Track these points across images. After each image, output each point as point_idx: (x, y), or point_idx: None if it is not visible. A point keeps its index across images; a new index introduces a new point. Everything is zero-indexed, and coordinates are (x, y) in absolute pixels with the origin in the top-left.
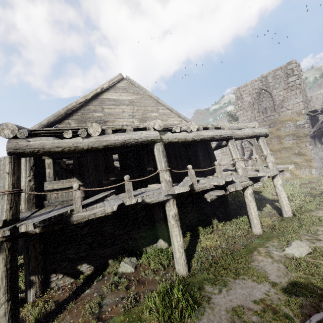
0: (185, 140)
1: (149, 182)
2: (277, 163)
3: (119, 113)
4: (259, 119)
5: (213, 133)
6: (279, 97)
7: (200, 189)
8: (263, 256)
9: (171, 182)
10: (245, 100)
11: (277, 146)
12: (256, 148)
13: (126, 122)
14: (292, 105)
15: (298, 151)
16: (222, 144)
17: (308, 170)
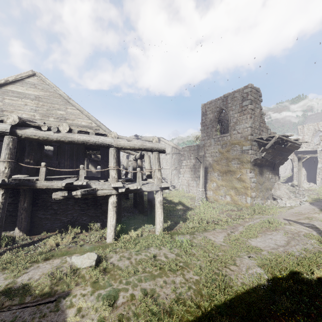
0: (48, 139)
1: (23, 172)
2: (222, 185)
3: (20, 105)
4: (215, 138)
5: (86, 138)
6: (234, 119)
7: (44, 186)
8: (58, 260)
9: (6, 173)
10: (208, 116)
11: (225, 167)
12: (203, 166)
13: (26, 114)
14: (242, 129)
15: (240, 177)
16: (142, 153)
17: (244, 197)
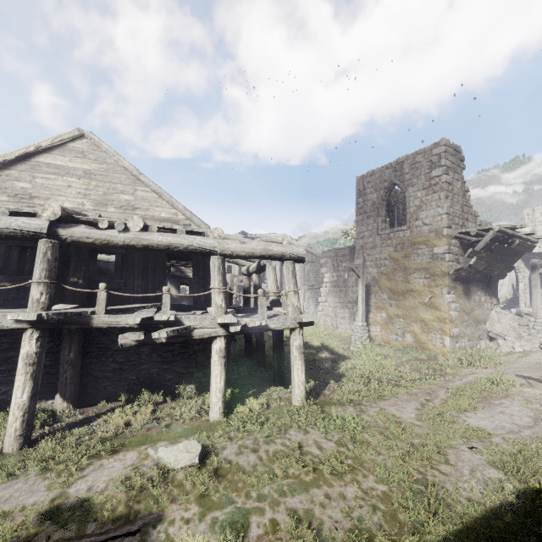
0: (110, 243)
1: (67, 300)
2: (397, 315)
3: (60, 188)
4: (383, 233)
5: (173, 240)
6: (415, 201)
7: (105, 323)
8: (134, 453)
9: (42, 303)
10: (368, 197)
11: (402, 285)
12: (364, 283)
13: (70, 202)
14: (431, 218)
15: (429, 300)
16: (261, 263)
17: (439, 337)
